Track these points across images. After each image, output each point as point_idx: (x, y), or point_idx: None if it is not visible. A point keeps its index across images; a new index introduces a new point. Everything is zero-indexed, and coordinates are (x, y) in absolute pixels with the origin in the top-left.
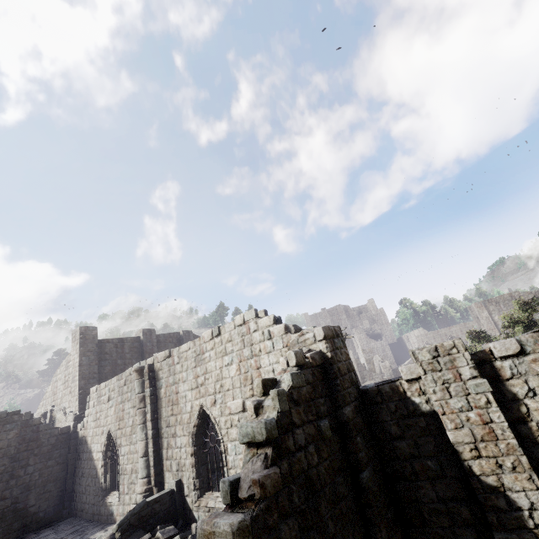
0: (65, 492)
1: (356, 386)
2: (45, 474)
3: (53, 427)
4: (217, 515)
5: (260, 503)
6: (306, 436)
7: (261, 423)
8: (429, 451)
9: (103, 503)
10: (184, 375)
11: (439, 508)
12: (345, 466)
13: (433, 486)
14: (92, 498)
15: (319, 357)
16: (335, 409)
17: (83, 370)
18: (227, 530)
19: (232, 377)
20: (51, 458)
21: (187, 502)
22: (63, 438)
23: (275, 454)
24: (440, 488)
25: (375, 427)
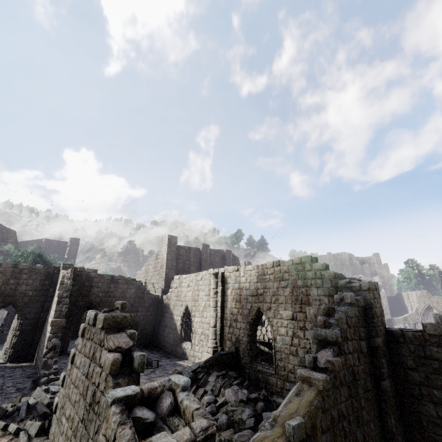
0: (154, 332)
1: (384, 327)
2: (145, 319)
3: (151, 293)
4: (308, 370)
5: (332, 372)
6: (353, 347)
7: (333, 331)
8: (436, 385)
9: (179, 346)
10: (247, 285)
11: (436, 422)
12: (372, 373)
13: (435, 407)
14: (171, 341)
15: (363, 301)
16: (369, 337)
17: (168, 263)
18: (320, 378)
19: (286, 296)
20: (149, 311)
21: (241, 362)
22: (155, 301)
23: (338, 351)
24: (440, 410)
25: (394, 357)
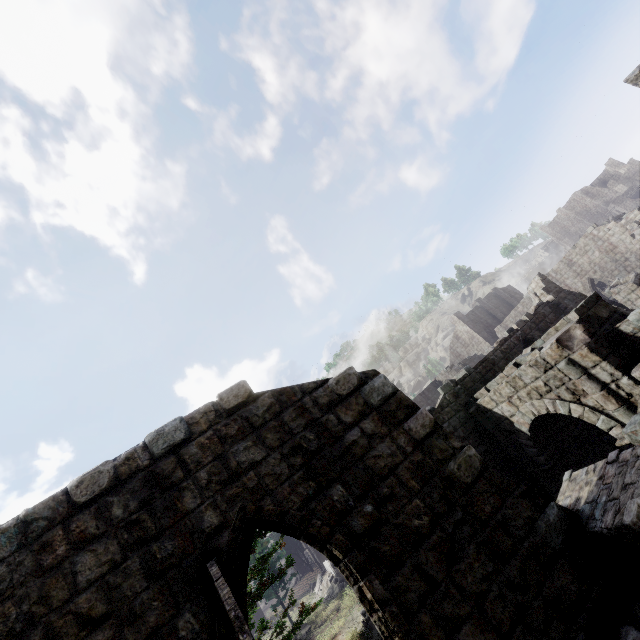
0: None
1: None
2: None
3: None
4: None
5: None
6: None
7: None
8: None
9: None
10: (565, 276)
11: None
12: None
13: None
14: None
15: None
16: None
17: (475, 330)
18: None
19: (598, 257)
20: None
21: None
22: None
23: None
24: None
25: None
